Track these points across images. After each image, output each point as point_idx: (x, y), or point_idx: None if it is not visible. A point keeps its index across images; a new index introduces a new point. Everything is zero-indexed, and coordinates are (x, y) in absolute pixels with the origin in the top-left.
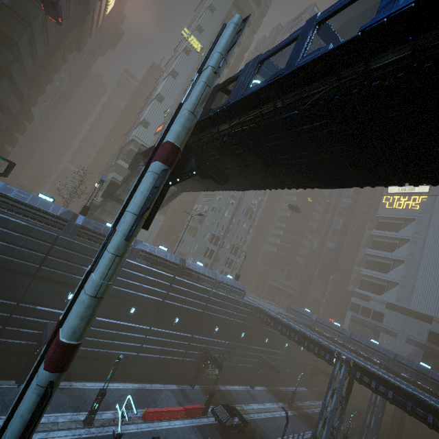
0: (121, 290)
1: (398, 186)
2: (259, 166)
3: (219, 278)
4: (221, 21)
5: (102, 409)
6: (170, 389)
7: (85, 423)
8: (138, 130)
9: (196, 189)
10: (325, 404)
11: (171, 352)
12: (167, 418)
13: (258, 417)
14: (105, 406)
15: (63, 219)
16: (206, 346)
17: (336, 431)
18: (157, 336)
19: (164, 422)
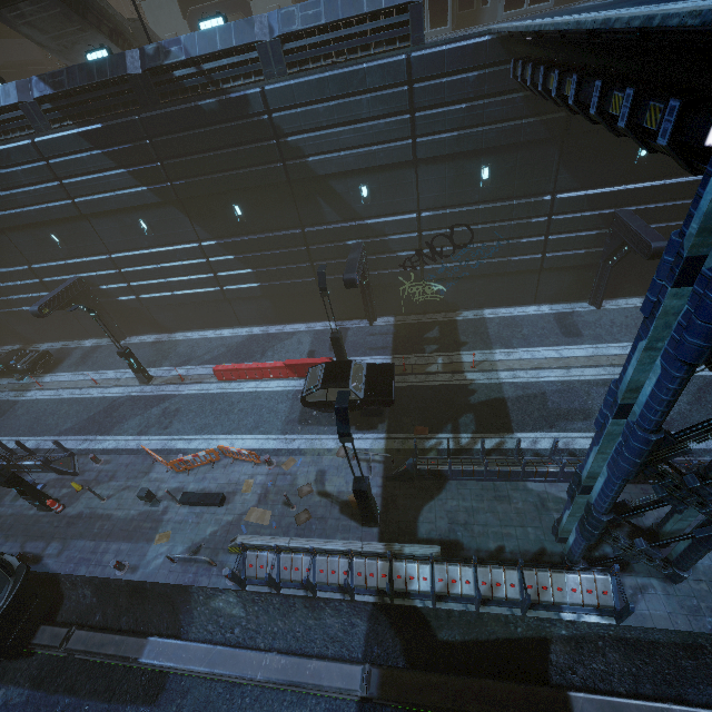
0: (90, 201)
1: None
2: None
3: (275, 27)
4: None
5: (179, 364)
6: (316, 330)
7: (139, 381)
8: None
9: None
10: (615, 394)
11: (279, 274)
12: (258, 378)
13: (529, 379)
14: (186, 361)
15: None
16: (359, 241)
17: (711, 496)
18: (224, 254)
19: (253, 382)
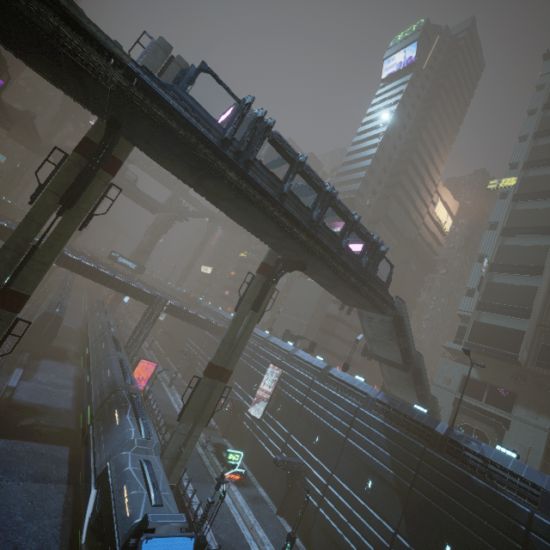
0: (354, 445)
1: (235, 191)
2: (276, 240)
3: None
4: (531, 137)
5: None
6: None
7: None
8: (461, 302)
9: (363, 298)
10: None
11: None
12: None
13: None
14: None
15: (318, 368)
16: None
17: None
18: None
19: None
